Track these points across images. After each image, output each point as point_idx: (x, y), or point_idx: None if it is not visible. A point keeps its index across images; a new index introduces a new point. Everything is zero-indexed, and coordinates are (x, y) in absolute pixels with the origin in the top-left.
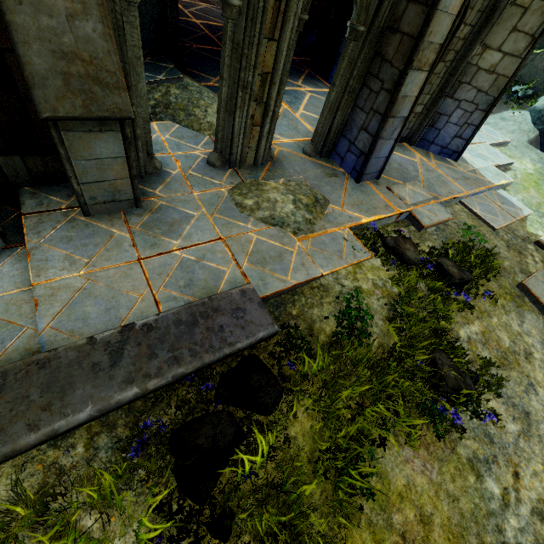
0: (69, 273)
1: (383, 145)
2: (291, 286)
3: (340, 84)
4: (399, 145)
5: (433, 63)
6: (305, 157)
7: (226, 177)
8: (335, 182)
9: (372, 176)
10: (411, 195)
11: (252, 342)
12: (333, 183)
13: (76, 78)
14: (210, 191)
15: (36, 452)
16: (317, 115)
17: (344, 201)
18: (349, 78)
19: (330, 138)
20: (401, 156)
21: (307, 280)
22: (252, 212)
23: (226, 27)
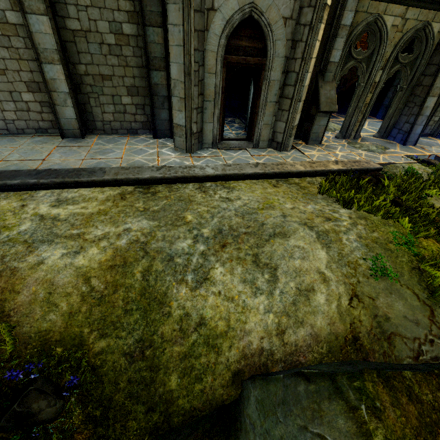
0: (311, 153)
1: (417, 128)
2: (383, 163)
3: (394, 107)
4: (425, 137)
5: (439, 94)
6: (374, 138)
7: (344, 141)
8: (392, 145)
9: (412, 143)
10: (436, 150)
11: (375, 168)
12: (391, 145)
13: (328, 103)
14: (340, 143)
15: (322, 177)
16: (375, 127)
17: (398, 149)
18: (398, 104)
19: (388, 129)
20: (427, 140)
21: (389, 162)
22: (359, 148)
23: (356, 91)
